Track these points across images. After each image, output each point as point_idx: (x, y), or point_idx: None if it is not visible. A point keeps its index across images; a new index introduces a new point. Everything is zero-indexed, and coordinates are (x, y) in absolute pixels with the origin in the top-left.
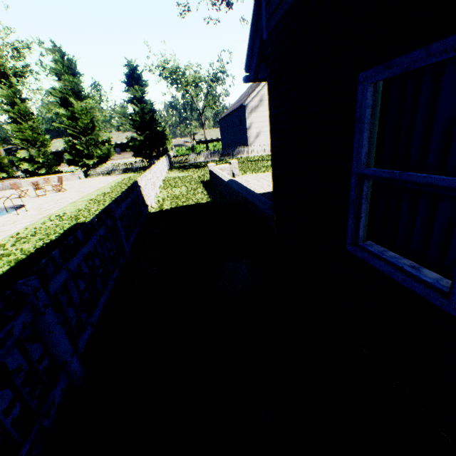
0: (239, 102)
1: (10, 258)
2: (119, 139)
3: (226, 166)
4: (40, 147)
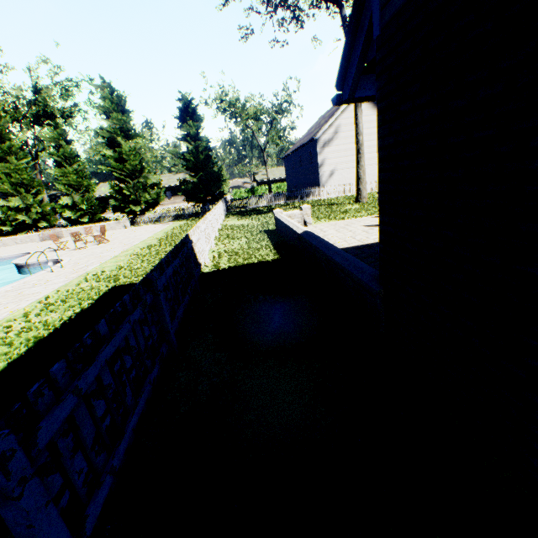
0: (309, 135)
1: (30, 334)
2: (170, 181)
3: (296, 212)
4: (85, 193)
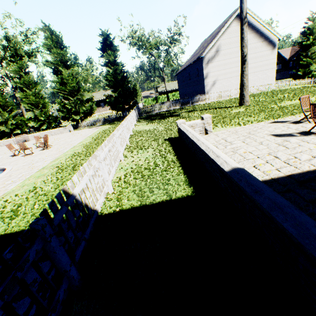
0: (195, 56)
1: None
2: (102, 96)
3: (198, 122)
4: (42, 108)
